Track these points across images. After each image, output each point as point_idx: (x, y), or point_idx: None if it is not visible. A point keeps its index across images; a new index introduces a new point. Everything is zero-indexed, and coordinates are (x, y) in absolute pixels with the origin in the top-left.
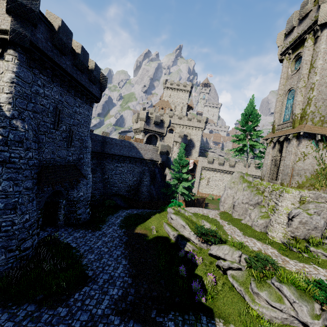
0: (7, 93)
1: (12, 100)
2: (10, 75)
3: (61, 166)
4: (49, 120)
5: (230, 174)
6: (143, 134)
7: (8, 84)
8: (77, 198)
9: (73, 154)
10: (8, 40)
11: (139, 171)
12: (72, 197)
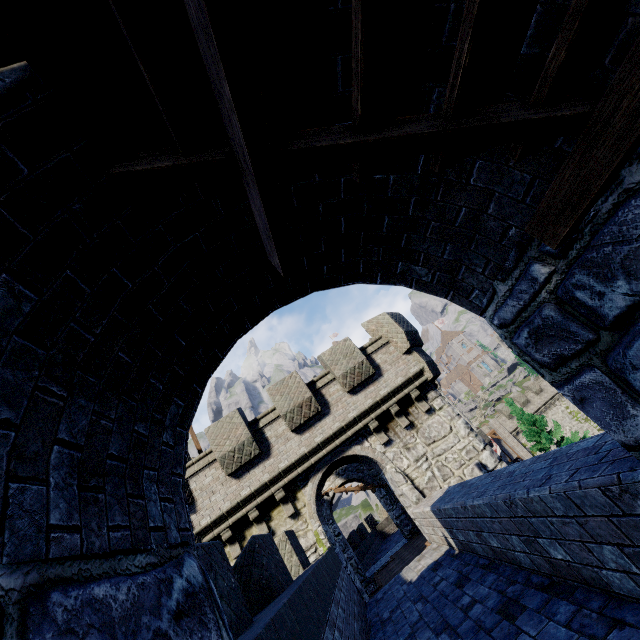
0: (484, 448)
1: (496, 454)
2: (461, 422)
3: None
4: None
5: (552, 405)
6: None
7: (472, 435)
8: None
9: None
10: (427, 381)
11: None
12: None
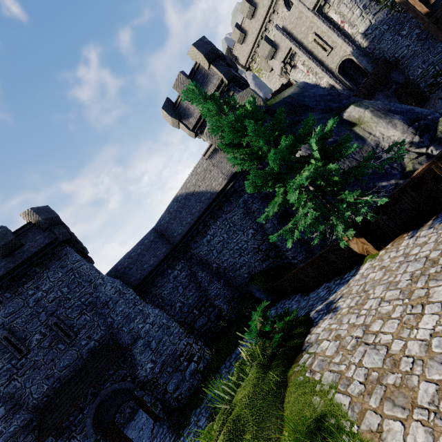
0: None
1: None
2: None
3: (74, 376)
4: (3, 362)
5: None
6: (203, 137)
7: None
8: (150, 374)
9: (91, 335)
10: None
11: (242, 214)
12: (144, 377)
